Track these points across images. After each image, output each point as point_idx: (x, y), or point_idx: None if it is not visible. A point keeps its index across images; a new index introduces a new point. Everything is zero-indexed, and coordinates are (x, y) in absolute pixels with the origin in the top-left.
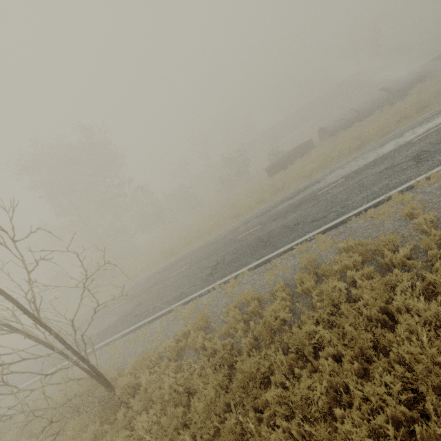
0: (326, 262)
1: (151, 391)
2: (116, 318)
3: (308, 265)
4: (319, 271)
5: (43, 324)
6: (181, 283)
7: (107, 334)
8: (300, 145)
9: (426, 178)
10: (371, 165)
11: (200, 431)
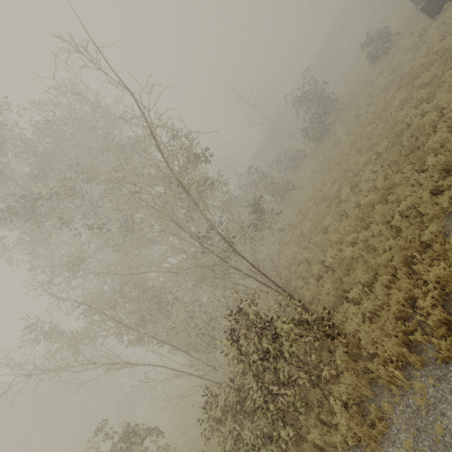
0: None
1: None
2: None
3: None
4: None
5: None
6: None
7: None
8: None
9: None
10: None
11: None
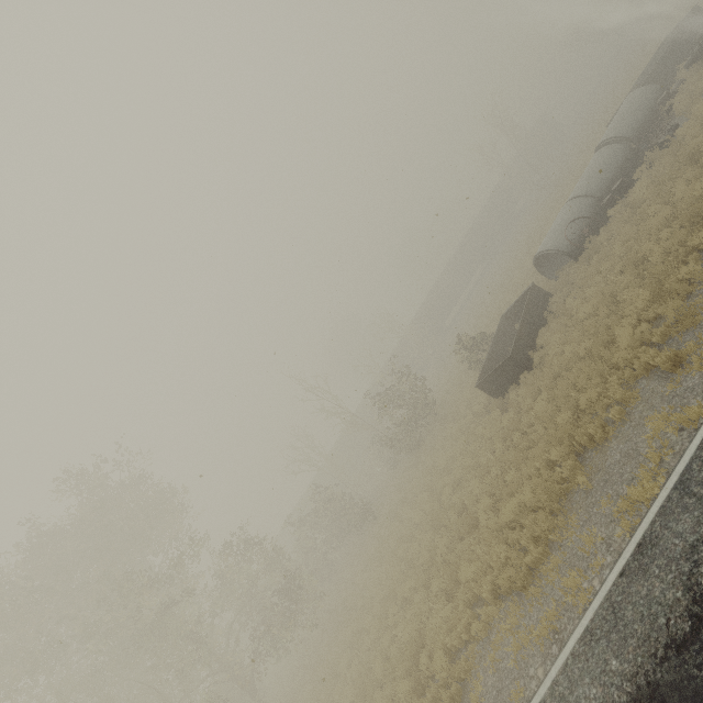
0: None
1: None
2: None
3: None
4: None
5: None
6: None
7: None
8: (514, 306)
9: None
10: None
11: None
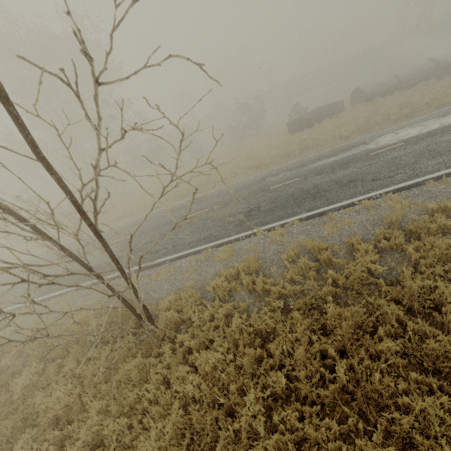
0: (408, 221)
1: (205, 328)
2: (121, 252)
3: (395, 221)
4: (412, 228)
5: (98, 233)
6: (205, 225)
7: (113, 267)
8: (328, 105)
9: None
10: (437, 133)
11: (292, 374)
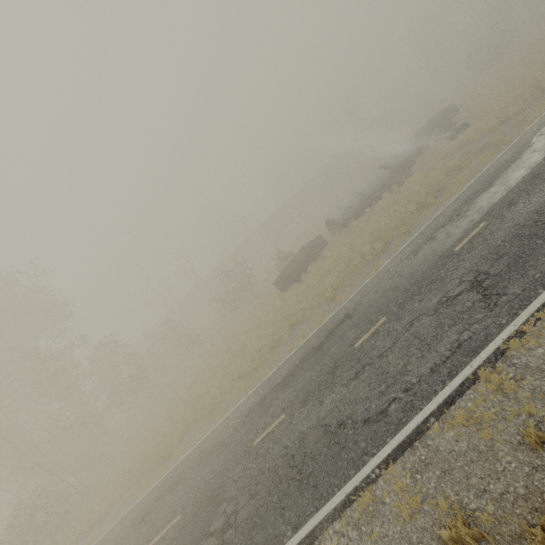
0: None
1: None
2: None
3: None
4: None
5: None
6: None
7: None
8: (309, 243)
9: (516, 333)
10: (415, 292)
11: None
